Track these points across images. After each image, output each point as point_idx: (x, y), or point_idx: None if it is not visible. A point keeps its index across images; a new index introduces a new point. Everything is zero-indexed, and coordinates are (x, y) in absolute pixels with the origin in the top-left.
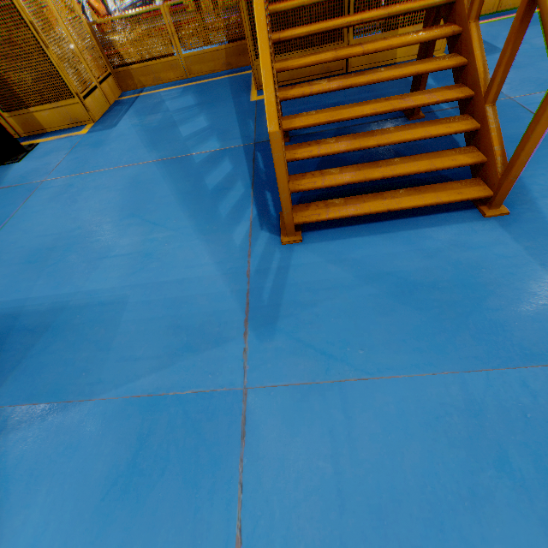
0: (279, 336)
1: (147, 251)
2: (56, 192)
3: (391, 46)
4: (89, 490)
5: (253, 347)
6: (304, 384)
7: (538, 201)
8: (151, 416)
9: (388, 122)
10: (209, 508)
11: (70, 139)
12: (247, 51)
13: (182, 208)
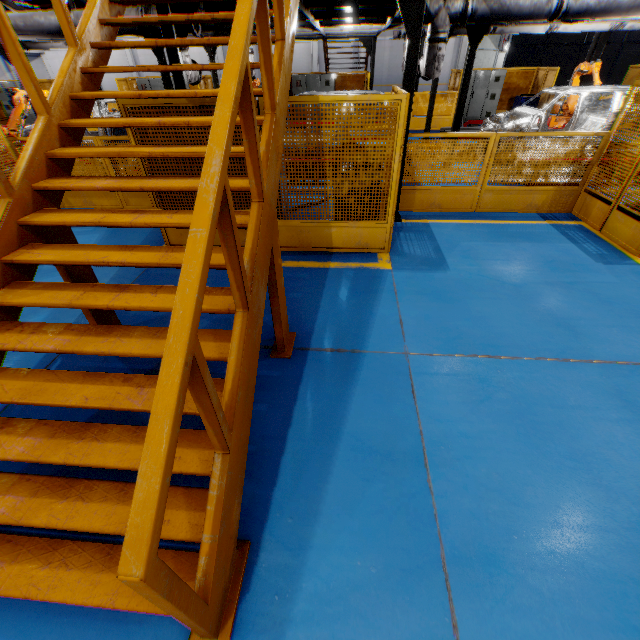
0: None
1: None
2: None
3: (146, 308)
4: None
5: None
6: None
7: (291, 630)
8: None
9: None
10: None
11: None
12: None
13: None
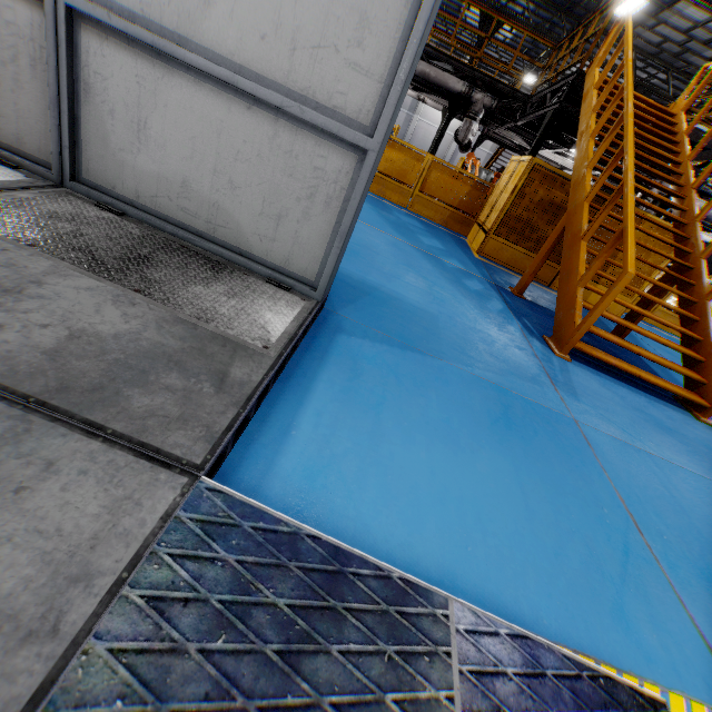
0: (584, 405)
1: (437, 296)
2: None
3: (655, 282)
4: (476, 413)
5: (567, 400)
6: (619, 439)
7: None
8: (505, 397)
9: None
10: (586, 470)
11: None
12: (466, 224)
13: (454, 287)
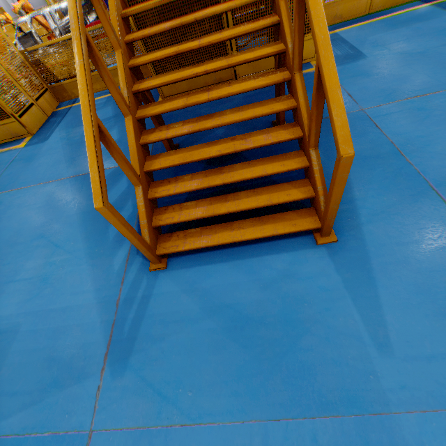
0: (128, 374)
1: (45, 275)
2: None
3: (232, 93)
4: None
5: (106, 384)
6: (138, 427)
7: (364, 227)
8: None
9: None
10: None
11: (11, 153)
12: None
13: (81, 229)
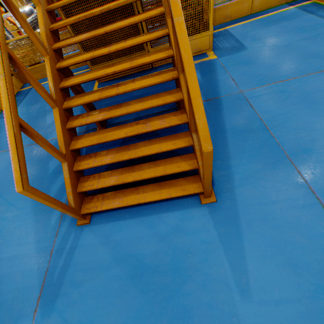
0: (54, 314)
1: (0, 229)
2: None
3: (134, 89)
4: None
5: (37, 323)
6: None
7: (237, 189)
8: None
9: (165, 112)
10: None
11: None
12: None
13: None
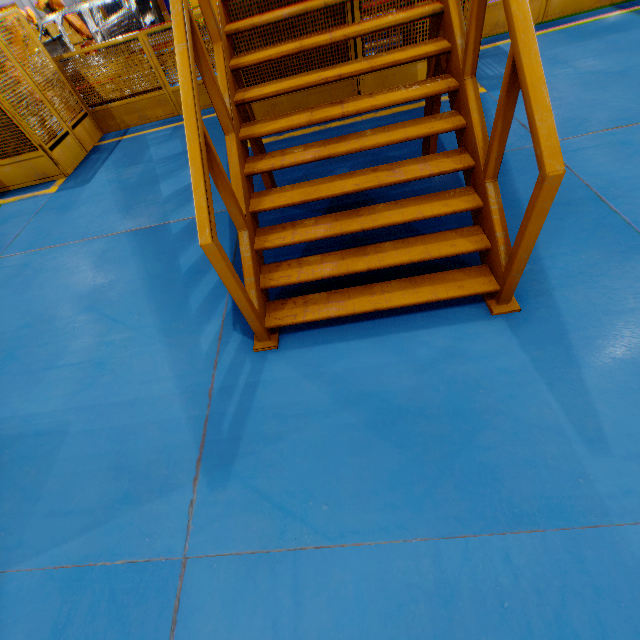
0: (234, 484)
1: (101, 359)
2: (10, 274)
3: (376, 106)
4: None
5: (202, 498)
6: (253, 552)
7: (556, 292)
8: (73, 596)
9: None
10: None
11: (36, 201)
12: None
13: (148, 298)
